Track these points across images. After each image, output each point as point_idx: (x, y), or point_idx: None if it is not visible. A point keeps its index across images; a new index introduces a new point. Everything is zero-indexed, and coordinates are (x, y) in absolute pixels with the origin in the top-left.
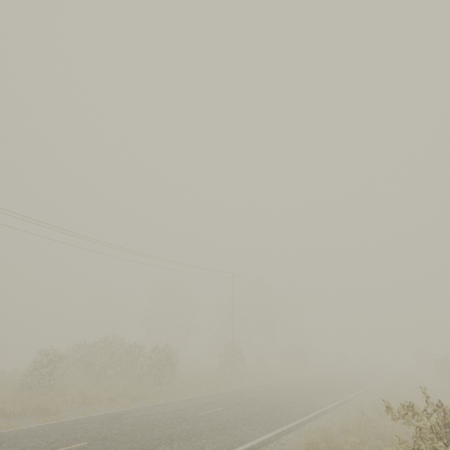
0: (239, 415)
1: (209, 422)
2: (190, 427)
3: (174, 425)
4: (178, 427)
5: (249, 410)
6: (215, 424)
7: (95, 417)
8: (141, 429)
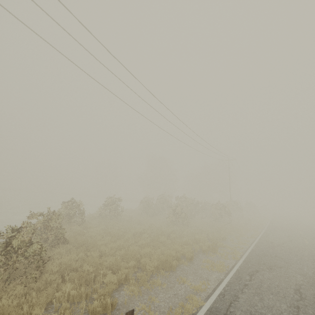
0: None
1: None
2: None
3: None
4: None
5: None
6: None
7: (263, 243)
8: (312, 251)
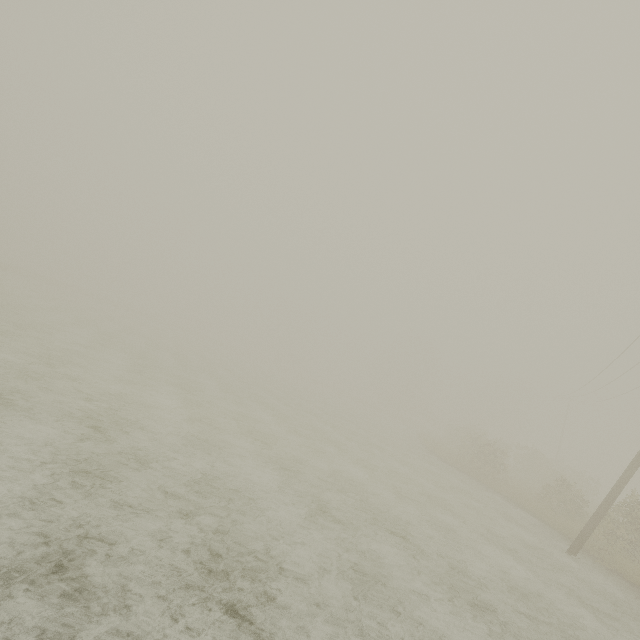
0: None
1: None
2: None
3: None
4: None
5: None
6: None
7: None
8: None
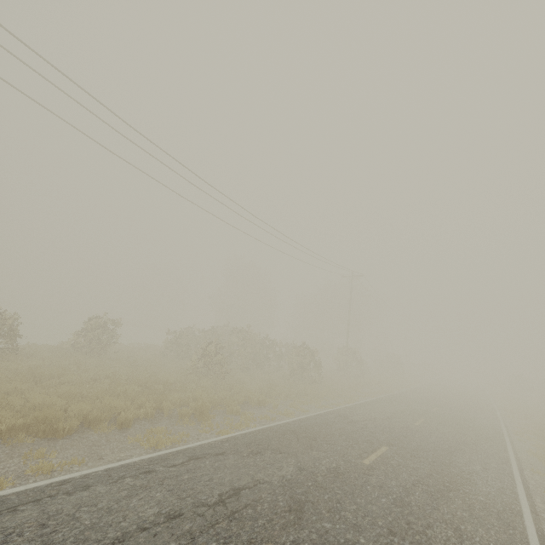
0: (452, 430)
1: (443, 435)
2: (438, 439)
3: (420, 435)
4: (428, 438)
5: (450, 425)
6: (451, 438)
7: (327, 416)
8: (401, 436)
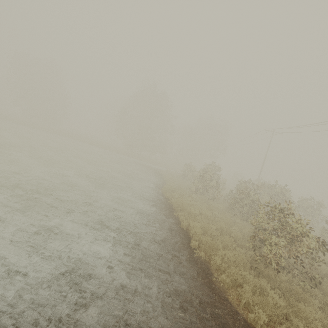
0: None
1: None
2: None
3: None
4: None
5: None
6: None
7: None
8: None
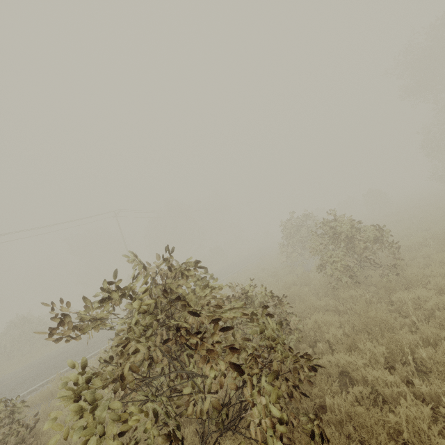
0: (29, 376)
1: None
2: None
3: None
4: None
5: (55, 362)
6: None
7: None
8: None
